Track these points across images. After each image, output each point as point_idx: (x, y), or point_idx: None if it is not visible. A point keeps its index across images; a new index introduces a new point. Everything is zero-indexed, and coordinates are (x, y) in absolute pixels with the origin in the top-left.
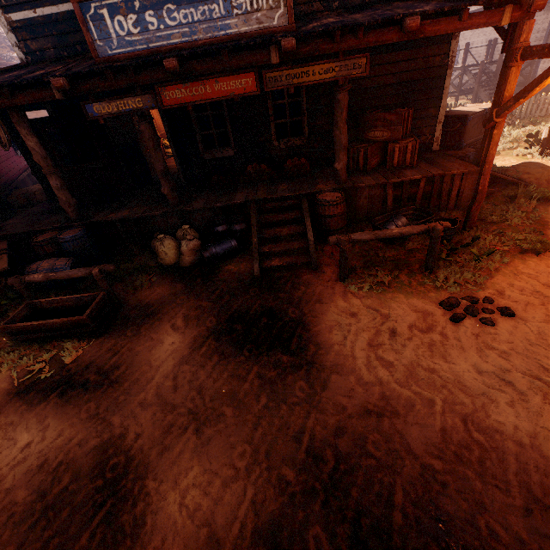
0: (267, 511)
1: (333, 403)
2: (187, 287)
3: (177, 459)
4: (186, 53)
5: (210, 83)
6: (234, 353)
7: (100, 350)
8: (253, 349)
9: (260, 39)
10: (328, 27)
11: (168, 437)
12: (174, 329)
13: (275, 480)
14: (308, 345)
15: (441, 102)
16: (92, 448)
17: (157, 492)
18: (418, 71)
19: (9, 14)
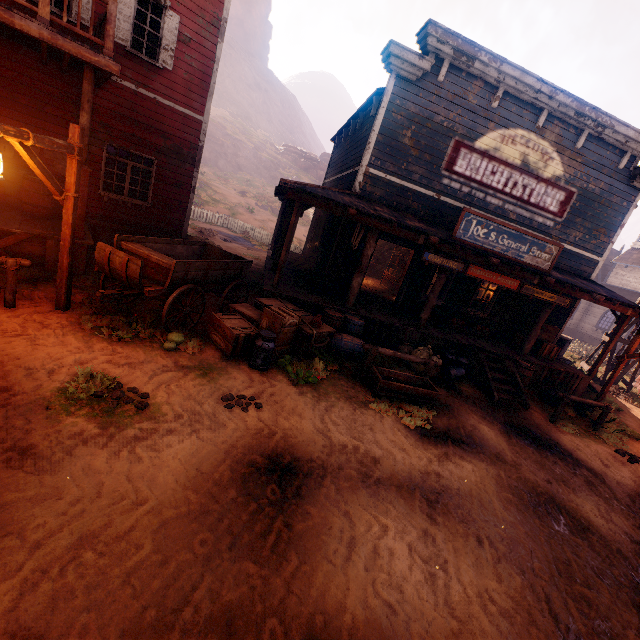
0: (637, 527)
1: (615, 487)
2: (450, 393)
3: (571, 496)
4: (504, 260)
5: (497, 275)
6: (535, 448)
7: (442, 420)
8: (543, 448)
9: (539, 272)
10: (569, 283)
11: (553, 485)
12: (478, 421)
13: (626, 515)
14: (571, 454)
15: (561, 328)
16: (516, 480)
17: (579, 509)
18: (557, 307)
19: (370, 168)
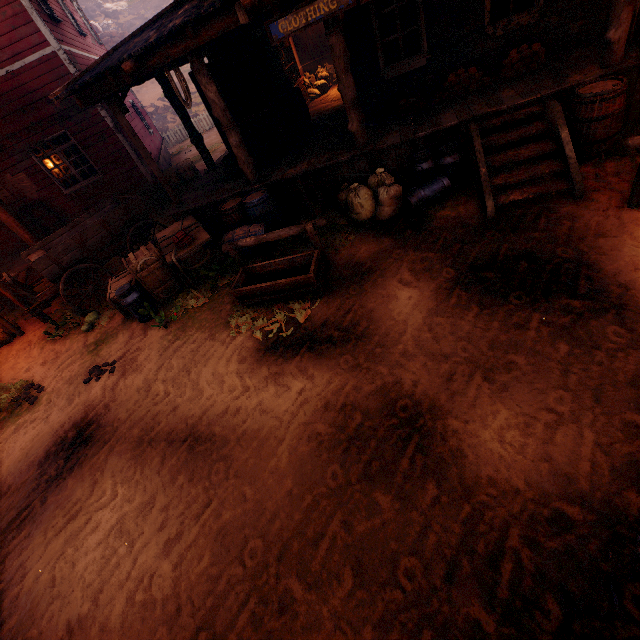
0: (622, 453)
1: None
2: (398, 241)
3: (474, 403)
4: None
5: None
6: (496, 302)
7: (328, 309)
8: (521, 296)
9: None
10: None
11: (453, 384)
12: (404, 284)
13: (619, 425)
14: (605, 286)
15: None
16: (369, 393)
17: (466, 431)
18: None
19: None
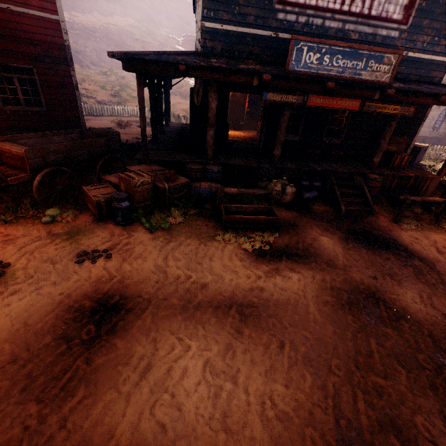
0: None
1: (445, 272)
2: (301, 214)
3: (394, 288)
4: (340, 82)
5: (337, 99)
6: (370, 248)
7: (284, 239)
8: (379, 247)
9: (378, 86)
10: (410, 90)
11: (379, 280)
12: (320, 234)
13: None
14: (407, 248)
15: (414, 138)
16: (340, 282)
17: (399, 299)
18: (409, 119)
19: (204, 22)
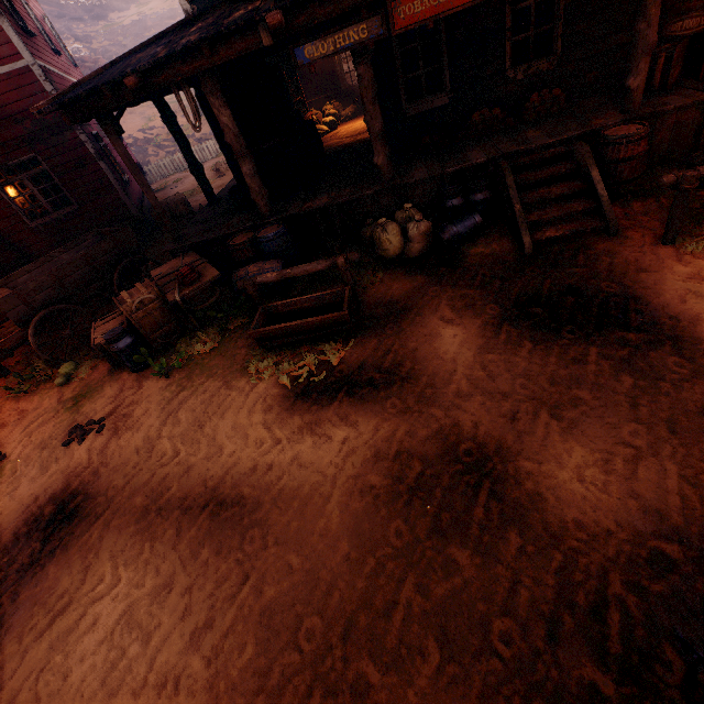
0: None
1: None
2: (432, 278)
3: (545, 442)
4: None
5: None
6: (549, 338)
7: (364, 350)
8: (574, 331)
9: None
10: None
11: (518, 423)
12: (446, 322)
13: (700, 456)
14: (656, 319)
15: None
16: (425, 438)
17: (541, 472)
18: None
19: None
